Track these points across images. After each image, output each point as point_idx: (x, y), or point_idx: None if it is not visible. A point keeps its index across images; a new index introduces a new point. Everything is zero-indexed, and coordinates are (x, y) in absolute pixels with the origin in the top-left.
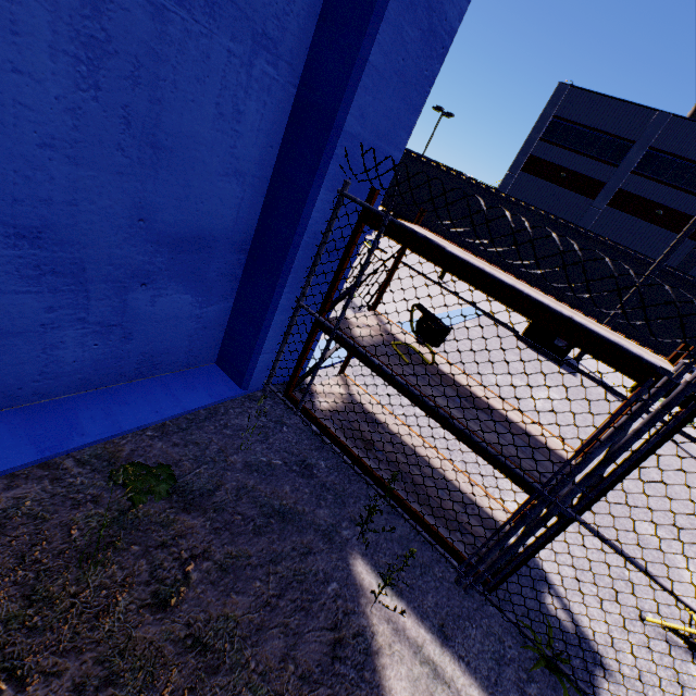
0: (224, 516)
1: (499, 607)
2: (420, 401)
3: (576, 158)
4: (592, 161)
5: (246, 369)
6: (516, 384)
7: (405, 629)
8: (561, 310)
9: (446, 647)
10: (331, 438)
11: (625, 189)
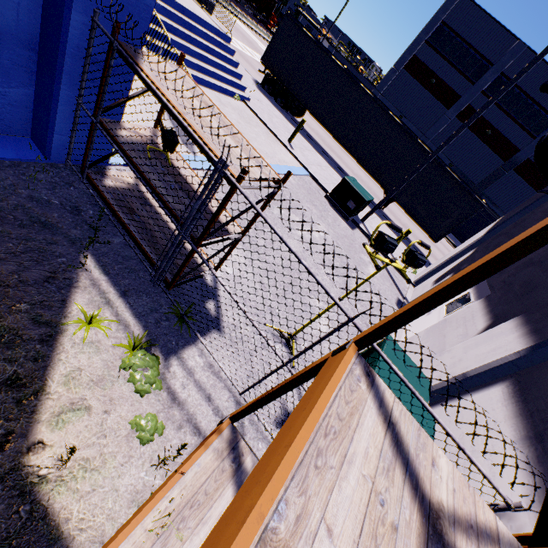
0: (1, 213)
1: (165, 292)
2: (142, 179)
3: (447, 68)
4: (457, 74)
5: (46, 143)
6: (293, 219)
7: (100, 285)
8: (184, 122)
9: (123, 298)
10: (105, 202)
11: (473, 106)
